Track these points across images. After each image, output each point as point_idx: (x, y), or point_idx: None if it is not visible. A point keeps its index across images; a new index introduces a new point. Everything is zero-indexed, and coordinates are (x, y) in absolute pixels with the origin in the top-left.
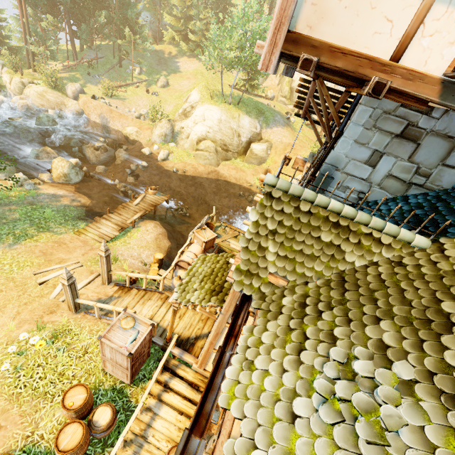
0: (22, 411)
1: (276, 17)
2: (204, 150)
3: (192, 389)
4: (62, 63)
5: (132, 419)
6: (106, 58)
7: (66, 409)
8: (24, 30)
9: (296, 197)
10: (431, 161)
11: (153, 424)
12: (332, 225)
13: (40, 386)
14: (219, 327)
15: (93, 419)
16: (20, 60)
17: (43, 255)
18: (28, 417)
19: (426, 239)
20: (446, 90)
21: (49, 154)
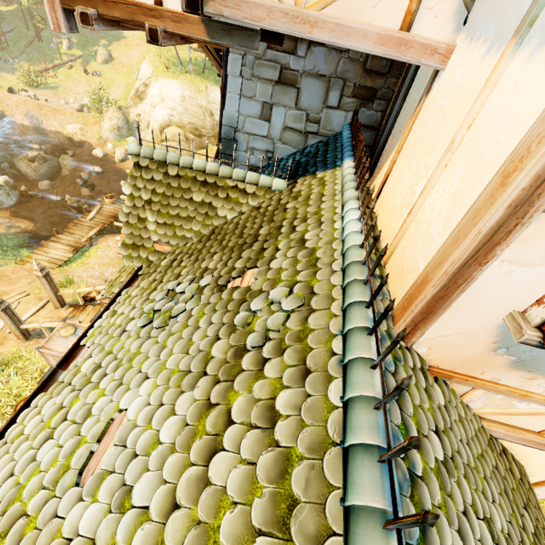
0: None
1: None
2: (170, 140)
3: None
4: None
5: None
6: (18, 31)
7: None
8: None
9: (163, 163)
10: (316, 105)
11: None
12: (201, 184)
13: None
14: None
15: None
16: None
17: None
18: None
19: (283, 182)
20: (209, 29)
21: None
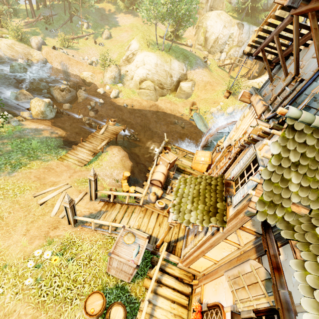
0: (49, 317)
1: None
2: (146, 88)
3: (179, 283)
4: (24, 20)
5: (143, 316)
6: (59, 15)
7: (89, 316)
8: None
9: (318, 129)
10: None
11: (154, 314)
12: None
13: (60, 293)
14: (215, 241)
15: (110, 318)
16: None
17: (38, 180)
18: None
19: None
20: None
21: (26, 96)
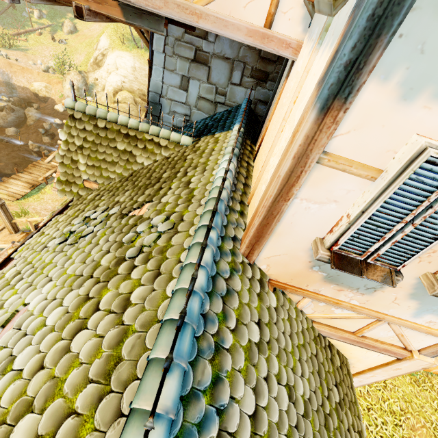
0: None
1: None
2: (122, 102)
3: None
4: None
5: None
6: None
7: None
8: None
9: (93, 117)
10: (223, 81)
11: None
12: (124, 136)
13: None
14: None
15: None
16: None
17: None
18: None
19: (190, 139)
20: (125, 11)
21: None
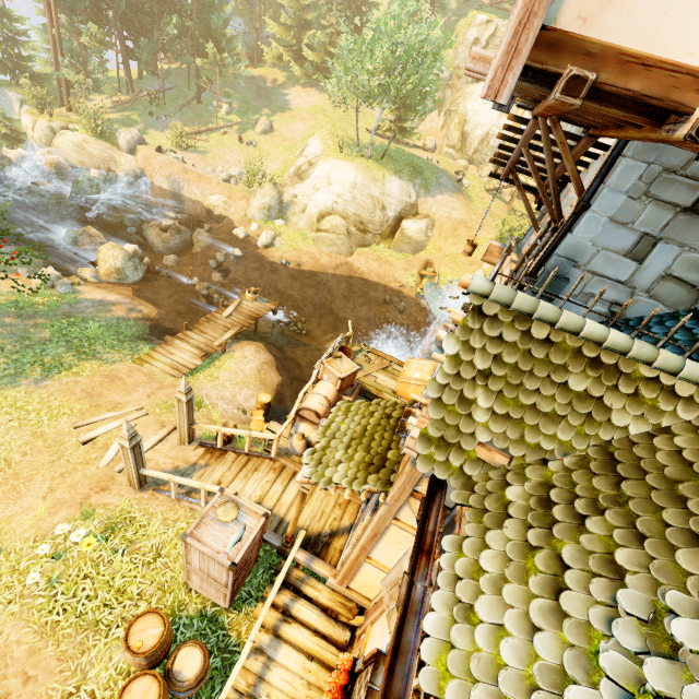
0: (61, 653)
1: (522, 3)
2: (329, 231)
3: (327, 619)
4: (111, 98)
5: (236, 670)
6: (178, 90)
7: (132, 653)
8: (54, 48)
9: (524, 316)
10: None
11: (267, 676)
12: (588, 362)
13: (89, 611)
14: (379, 524)
15: (173, 667)
16: (49, 93)
17: (88, 397)
18: (70, 662)
19: None
20: None
21: (93, 238)
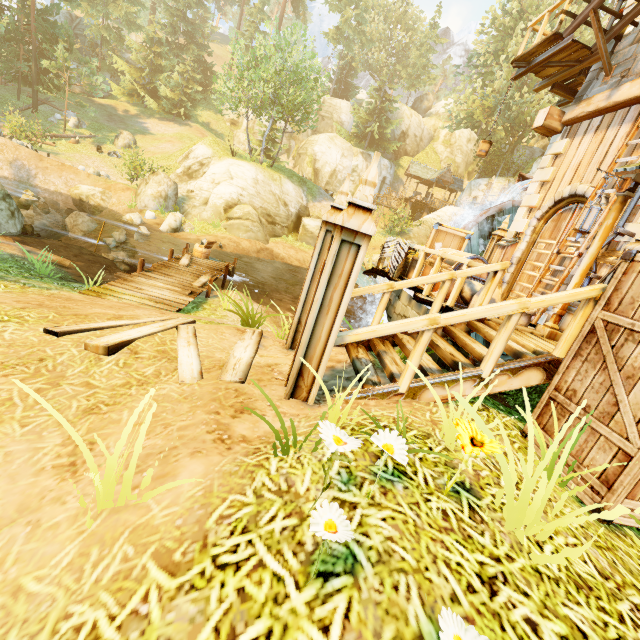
0: None
1: None
2: (243, 218)
3: None
4: None
5: None
6: (2, 98)
7: None
8: None
9: None
10: None
11: None
12: None
13: None
14: None
15: None
16: None
17: (41, 307)
18: None
19: None
20: None
21: None
